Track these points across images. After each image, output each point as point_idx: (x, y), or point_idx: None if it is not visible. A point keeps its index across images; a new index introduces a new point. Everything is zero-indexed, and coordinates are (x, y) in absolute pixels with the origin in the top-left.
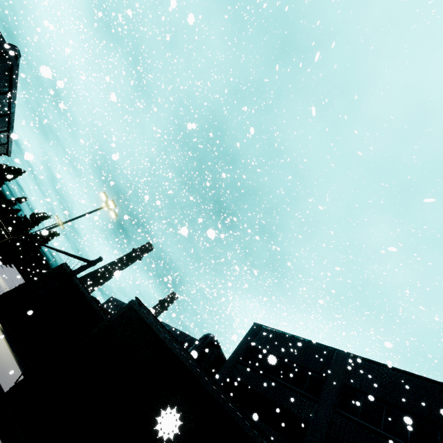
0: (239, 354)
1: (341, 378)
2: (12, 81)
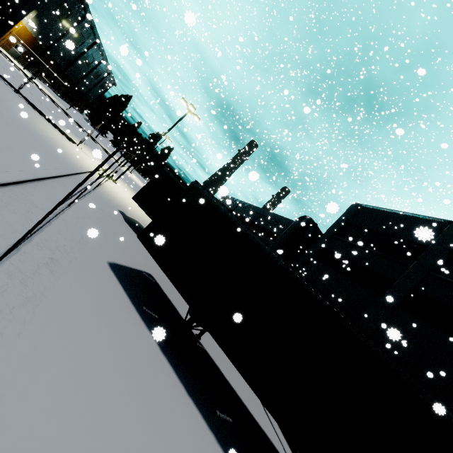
0: (333, 230)
1: (447, 248)
2: None
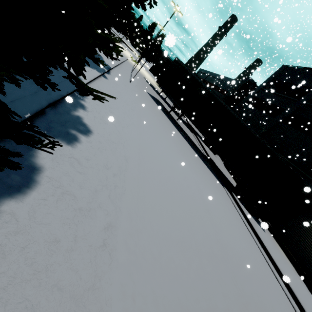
0: (263, 85)
1: None
2: None
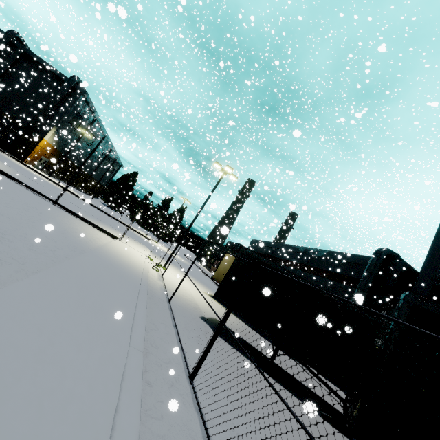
0: (435, 260)
1: None
2: (91, 108)
